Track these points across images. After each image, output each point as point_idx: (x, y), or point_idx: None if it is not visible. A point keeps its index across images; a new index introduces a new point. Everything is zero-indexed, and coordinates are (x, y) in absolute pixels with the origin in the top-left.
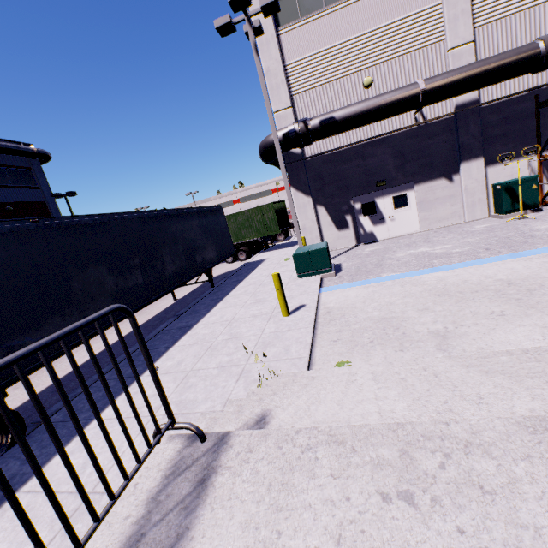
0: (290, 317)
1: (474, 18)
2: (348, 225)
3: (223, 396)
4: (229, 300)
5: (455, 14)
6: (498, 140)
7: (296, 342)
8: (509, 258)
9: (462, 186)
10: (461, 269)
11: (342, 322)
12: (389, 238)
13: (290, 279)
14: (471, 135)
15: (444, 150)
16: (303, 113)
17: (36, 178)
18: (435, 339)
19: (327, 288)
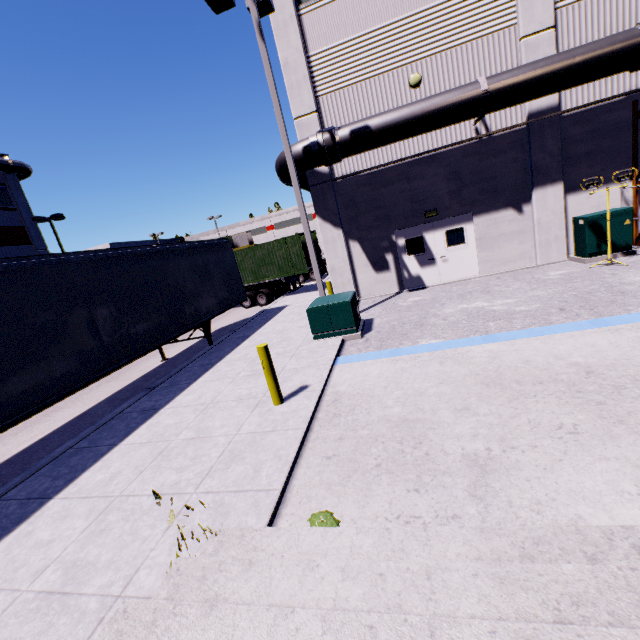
0: (283, 406)
1: None
2: (389, 266)
3: (135, 562)
4: (221, 369)
5: None
6: (583, 160)
7: (274, 457)
8: (591, 326)
9: (535, 219)
10: (523, 340)
11: (347, 421)
12: (440, 284)
13: (304, 340)
14: (547, 153)
15: (513, 172)
16: (332, 120)
17: (12, 197)
18: (470, 472)
19: (346, 357)
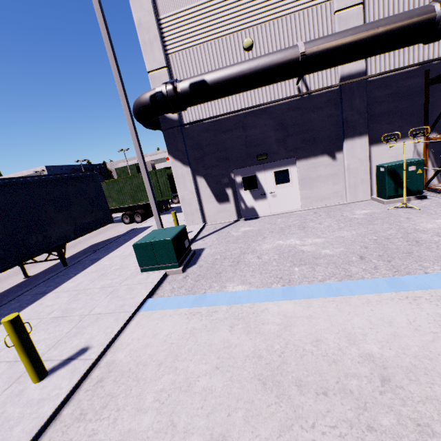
0: (37, 387)
1: None
2: (229, 199)
3: None
4: (43, 303)
5: None
6: (384, 118)
7: None
8: (388, 288)
9: (345, 165)
10: (319, 301)
11: (82, 436)
12: (269, 215)
13: (134, 271)
14: (356, 111)
15: (328, 125)
16: (180, 75)
17: None
18: None
19: (154, 301)
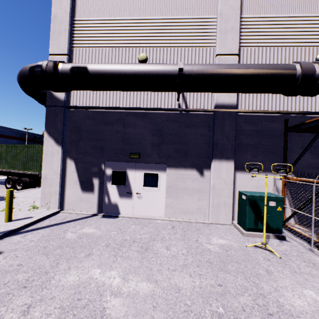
0: None
1: (241, 38)
2: (94, 189)
3: None
4: None
5: (226, 27)
6: (249, 149)
7: None
8: None
9: (211, 183)
10: None
11: None
12: (130, 216)
13: None
14: (225, 136)
15: (200, 142)
16: None
17: None
18: None
19: None
